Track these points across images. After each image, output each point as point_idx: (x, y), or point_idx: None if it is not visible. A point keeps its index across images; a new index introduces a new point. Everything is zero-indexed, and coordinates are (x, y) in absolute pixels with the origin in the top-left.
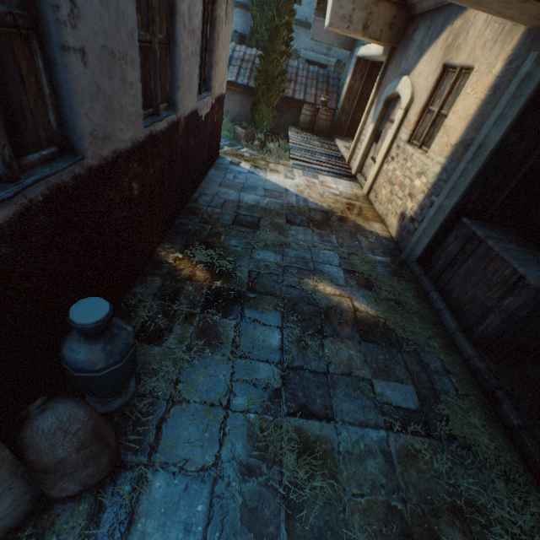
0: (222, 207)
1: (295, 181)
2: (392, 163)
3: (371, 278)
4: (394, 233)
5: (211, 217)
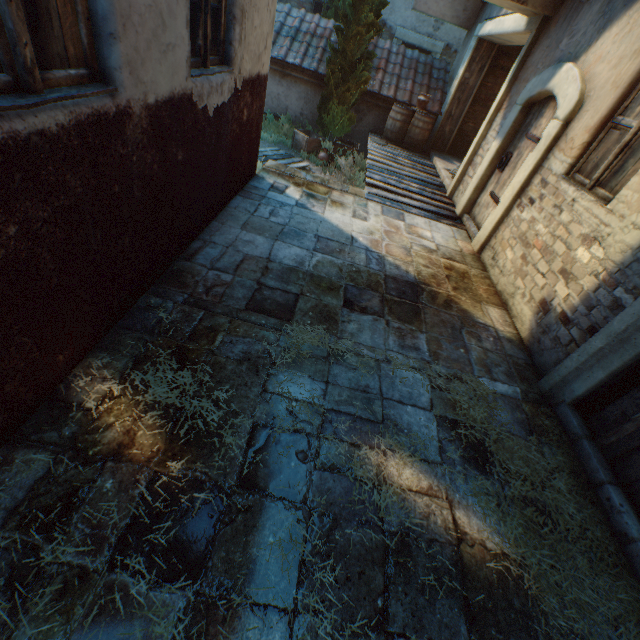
0: (236, 270)
1: (368, 224)
2: (530, 208)
3: (489, 439)
4: (525, 331)
5: (210, 291)
